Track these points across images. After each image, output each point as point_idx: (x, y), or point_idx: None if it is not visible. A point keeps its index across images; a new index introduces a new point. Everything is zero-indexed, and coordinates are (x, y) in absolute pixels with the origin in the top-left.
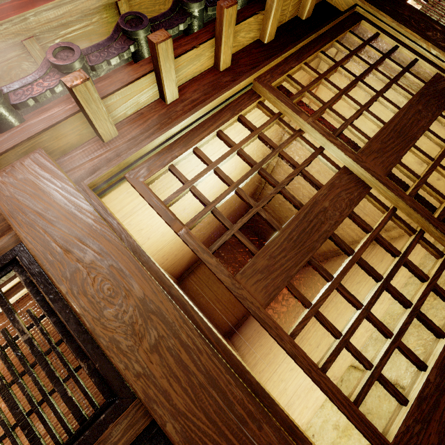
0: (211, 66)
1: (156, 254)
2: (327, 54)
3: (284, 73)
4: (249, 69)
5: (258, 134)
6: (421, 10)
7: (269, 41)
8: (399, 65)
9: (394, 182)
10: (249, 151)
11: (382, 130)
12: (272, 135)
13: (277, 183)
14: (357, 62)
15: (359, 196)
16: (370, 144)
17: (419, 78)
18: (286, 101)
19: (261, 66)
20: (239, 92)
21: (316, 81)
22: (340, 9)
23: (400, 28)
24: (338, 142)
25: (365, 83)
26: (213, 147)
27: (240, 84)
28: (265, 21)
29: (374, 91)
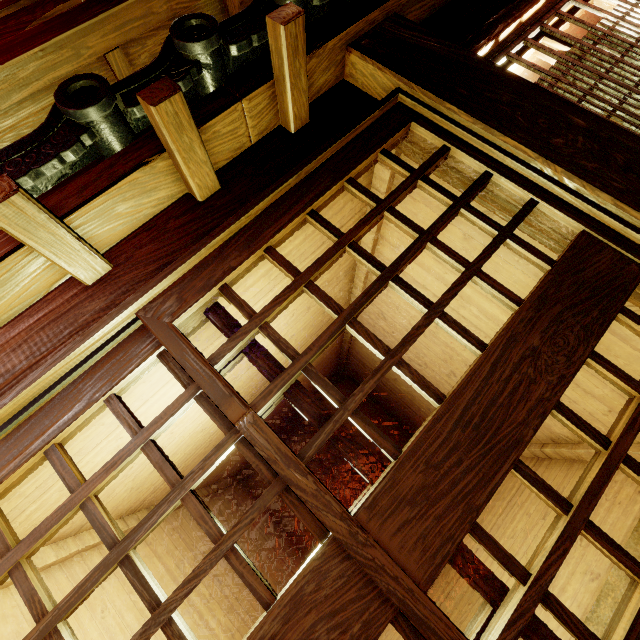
0: (69, 276)
1: (143, 501)
2: (322, 218)
3: (211, 286)
4: (151, 271)
5: (140, 448)
6: (553, 69)
7: (210, 194)
8: (490, 223)
9: (465, 577)
10: (279, 327)
11: (431, 425)
12: (325, 288)
13: (157, 603)
14: (394, 223)
15: (366, 635)
16: (397, 478)
17: (539, 251)
18: (199, 368)
19: (152, 281)
20: (103, 348)
21: (284, 297)
22: (375, 96)
23: (490, 134)
24: (310, 481)
25: (403, 283)
26: (157, 379)
27: (94, 336)
28: (178, 167)
29: (424, 304)
